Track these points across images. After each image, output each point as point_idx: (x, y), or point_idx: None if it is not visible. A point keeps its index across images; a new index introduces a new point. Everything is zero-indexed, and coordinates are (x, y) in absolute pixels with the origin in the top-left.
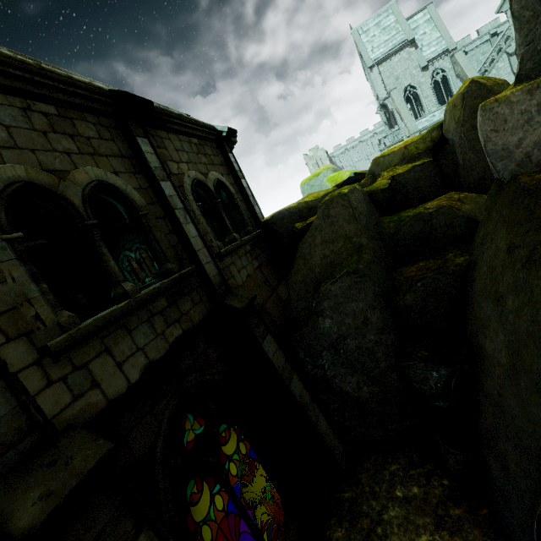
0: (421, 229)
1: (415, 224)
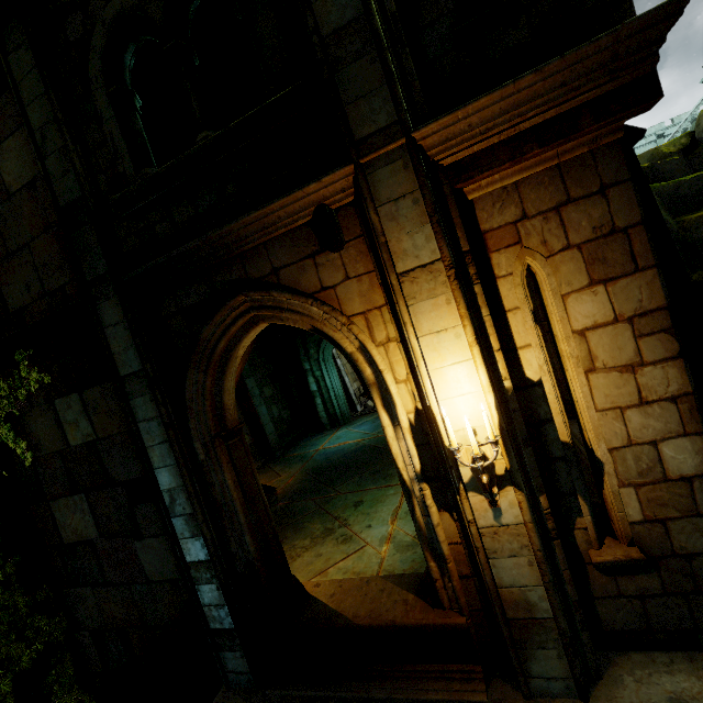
0: (701, 187)
1: (695, 183)
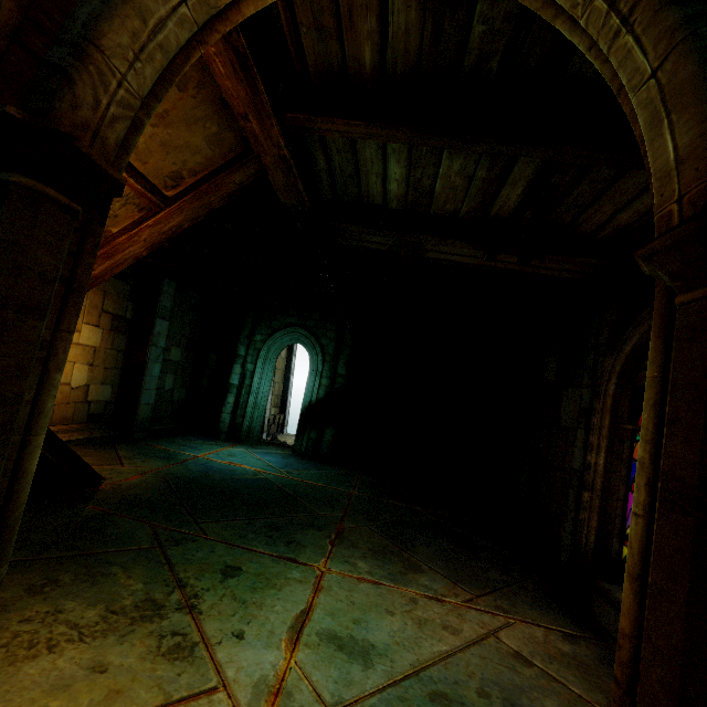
0: None
1: None
